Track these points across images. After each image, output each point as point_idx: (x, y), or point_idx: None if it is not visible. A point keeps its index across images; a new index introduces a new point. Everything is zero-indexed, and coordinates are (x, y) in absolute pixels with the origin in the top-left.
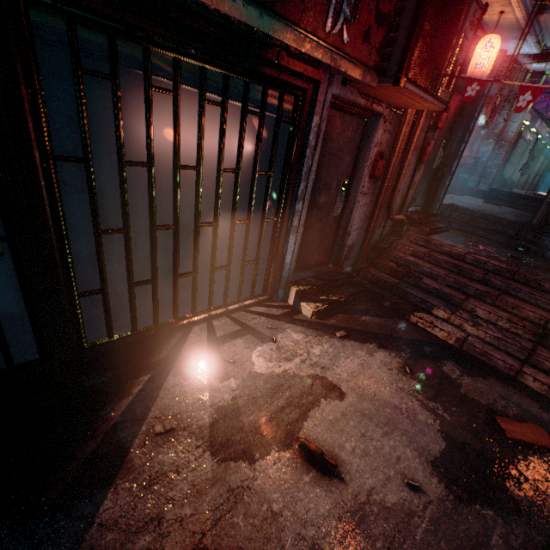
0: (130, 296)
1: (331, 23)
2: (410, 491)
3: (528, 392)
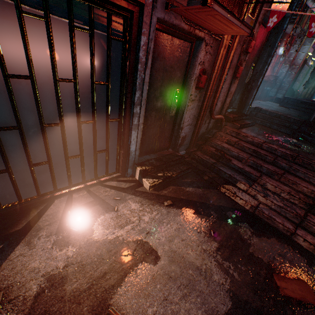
0: None
1: None
2: None
3: (299, 249)
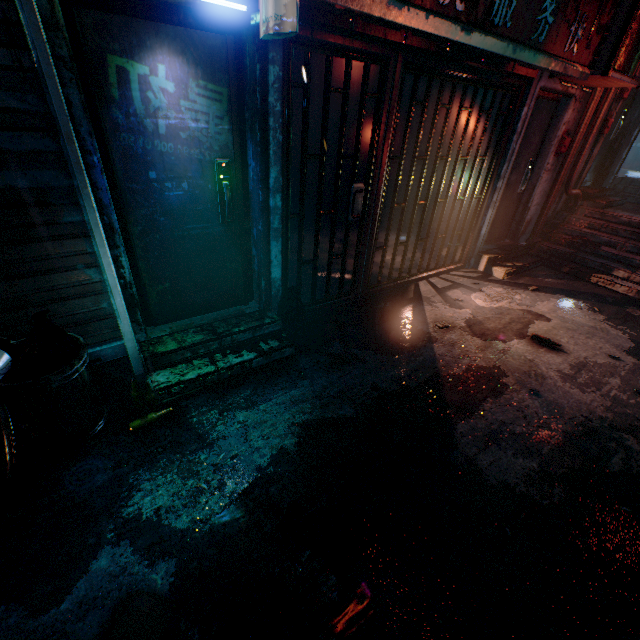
0: (394, 253)
1: (568, 45)
2: (612, 360)
3: None
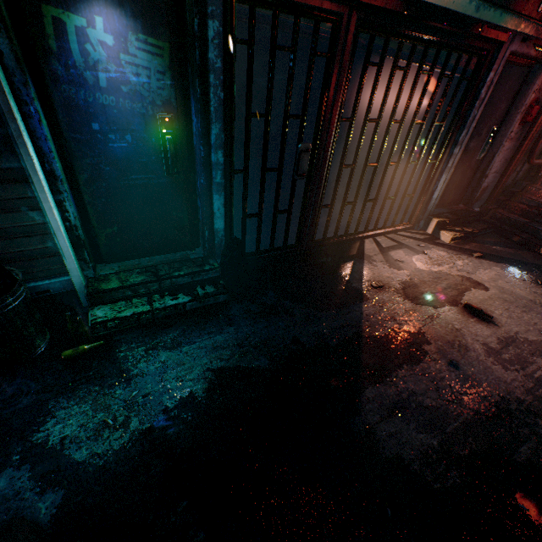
0: (341, 211)
1: None
2: None
3: None
